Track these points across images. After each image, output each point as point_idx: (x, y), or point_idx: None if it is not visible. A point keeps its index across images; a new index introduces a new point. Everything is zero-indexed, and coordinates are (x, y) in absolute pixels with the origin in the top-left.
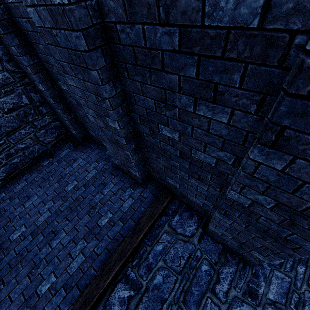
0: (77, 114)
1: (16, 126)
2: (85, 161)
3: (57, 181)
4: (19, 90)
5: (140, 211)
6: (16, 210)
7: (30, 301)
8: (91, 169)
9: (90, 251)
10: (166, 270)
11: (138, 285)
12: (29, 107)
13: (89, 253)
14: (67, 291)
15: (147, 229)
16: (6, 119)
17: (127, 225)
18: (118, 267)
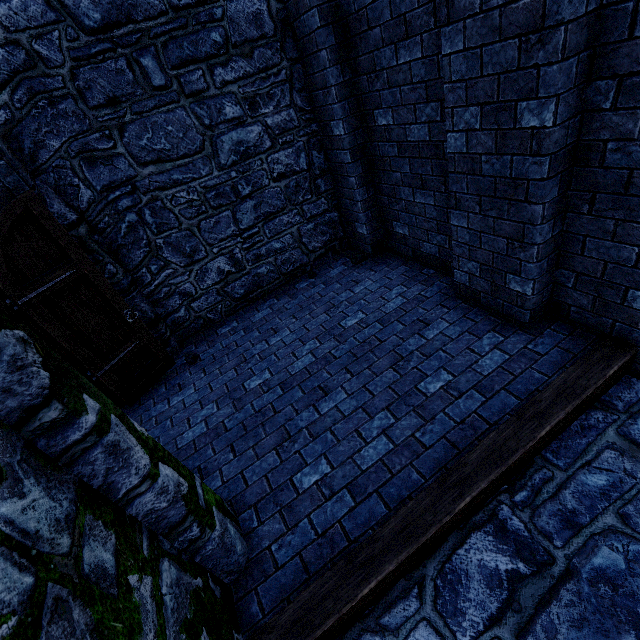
0: (383, 186)
1: (279, 207)
2: (377, 283)
3: (326, 311)
4: (299, 144)
5: (530, 379)
6: (254, 347)
7: (281, 494)
8: (393, 296)
9: (405, 436)
10: (633, 541)
11: (538, 552)
12: (305, 177)
13: (403, 439)
14: (357, 498)
15: (562, 418)
16: (271, 191)
17: (497, 401)
18: (487, 480)
